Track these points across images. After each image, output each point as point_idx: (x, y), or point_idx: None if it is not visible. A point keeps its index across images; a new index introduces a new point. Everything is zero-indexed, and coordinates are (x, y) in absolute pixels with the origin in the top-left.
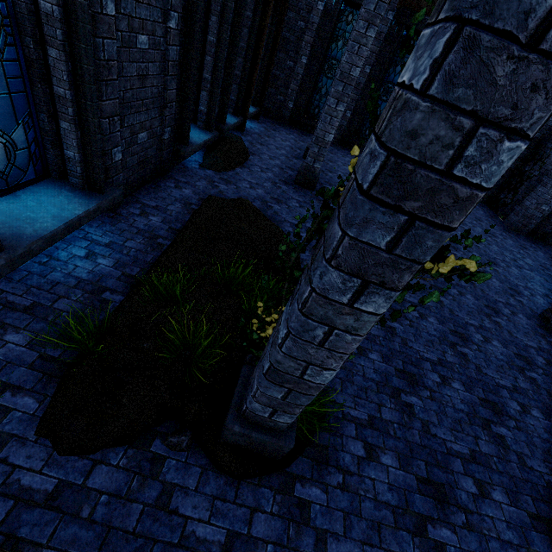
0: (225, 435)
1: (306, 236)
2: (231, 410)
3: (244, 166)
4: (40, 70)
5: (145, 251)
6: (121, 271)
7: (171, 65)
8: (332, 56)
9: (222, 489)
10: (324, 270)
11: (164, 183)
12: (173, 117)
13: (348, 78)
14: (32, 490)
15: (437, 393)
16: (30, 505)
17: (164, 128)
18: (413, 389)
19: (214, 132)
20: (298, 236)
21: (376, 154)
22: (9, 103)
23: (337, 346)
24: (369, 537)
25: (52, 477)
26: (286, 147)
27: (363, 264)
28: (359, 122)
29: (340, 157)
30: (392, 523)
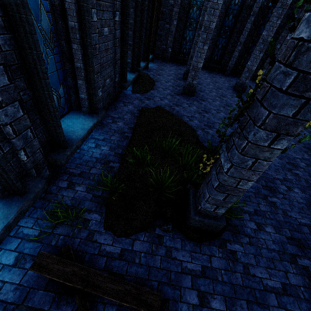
0: (190, 222)
1: (234, 118)
2: (192, 210)
3: (154, 89)
4: (67, 56)
5: (121, 140)
6: (113, 152)
7: (117, 41)
8: (191, 17)
9: (193, 248)
10: (256, 131)
11: (118, 104)
12: (119, 68)
13: (209, 30)
14: (111, 253)
15: (287, 195)
16: (113, 259)
17: (115, 75)
18: (273, 194)
19: (136, 72)
20: (230, 118)
21: (290, 73)
22: (57, 75)
23: (258, 168)
24: (269, 265)
25: (118, 247)
26: (172, 74)
27: (279, 125)
28: (210, 53)
29: (202, 75)
30: (278, 258)
